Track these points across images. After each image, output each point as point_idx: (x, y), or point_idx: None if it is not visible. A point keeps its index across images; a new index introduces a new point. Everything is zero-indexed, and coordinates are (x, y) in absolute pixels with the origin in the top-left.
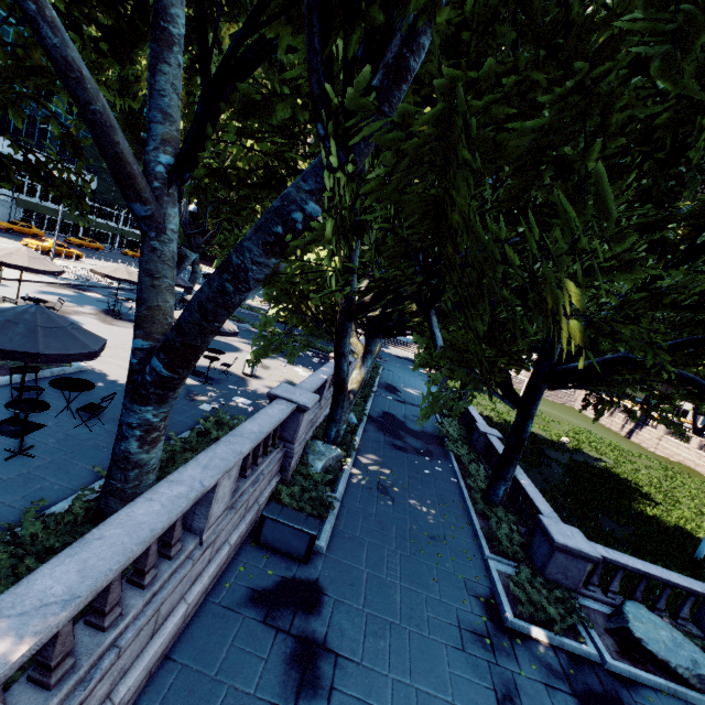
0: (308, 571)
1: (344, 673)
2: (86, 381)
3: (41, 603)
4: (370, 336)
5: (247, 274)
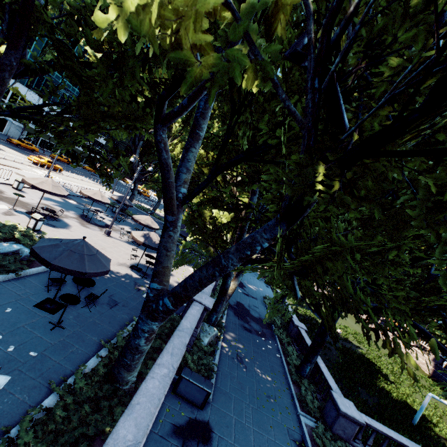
0: (203, 414)
1: None
2: (90, 279)
3: (125, 444)
4: (243, 263)
5: (227, 269)
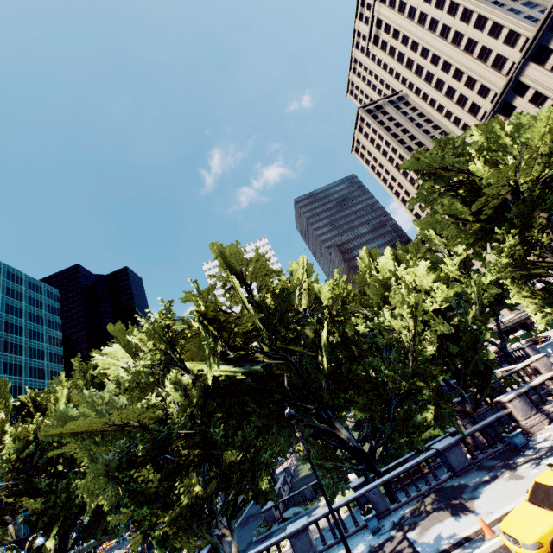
0: None
1: None
2: None
3: None
4: None
5: None
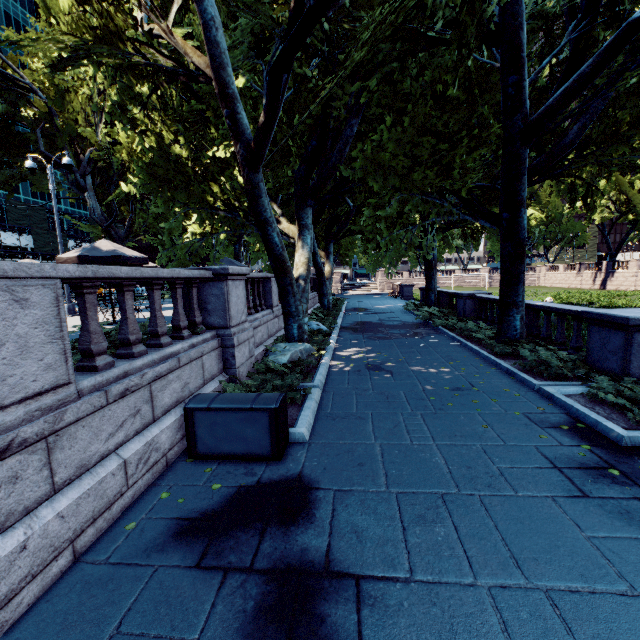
0: (284, 467)
1: (381, 612)
2: None
3: None
4: (298, 208)
5: None
